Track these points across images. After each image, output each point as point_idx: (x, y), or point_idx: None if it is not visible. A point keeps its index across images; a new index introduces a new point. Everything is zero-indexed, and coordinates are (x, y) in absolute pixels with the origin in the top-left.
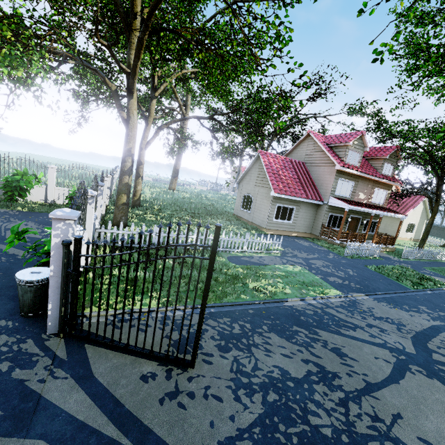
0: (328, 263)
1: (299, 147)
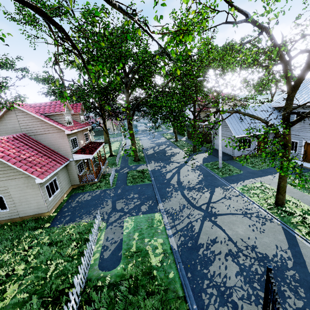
0: (123, 200)
1: (5, 119)
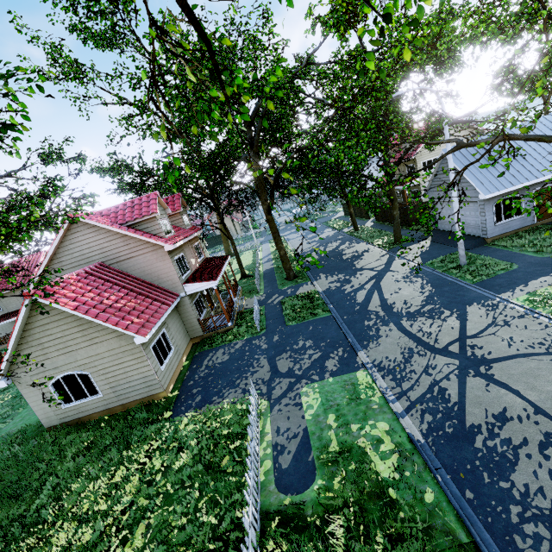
0: (287, 355)
1: (67, 245)
